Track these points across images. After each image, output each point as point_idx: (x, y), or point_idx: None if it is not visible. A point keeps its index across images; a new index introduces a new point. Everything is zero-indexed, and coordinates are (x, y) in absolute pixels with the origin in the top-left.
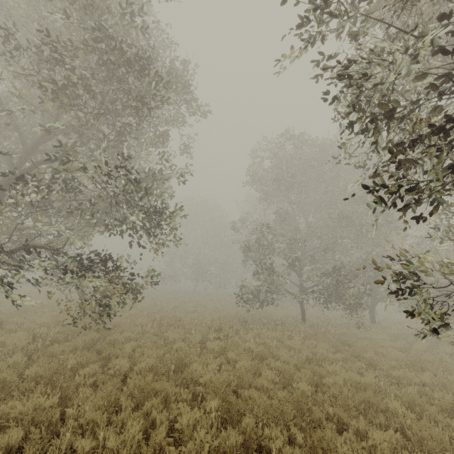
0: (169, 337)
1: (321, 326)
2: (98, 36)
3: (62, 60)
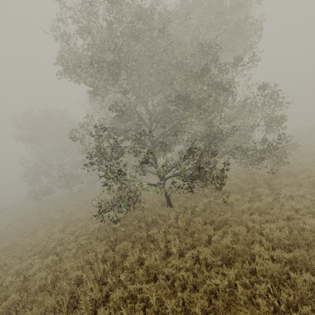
0: None
1: (186, 206)
2: None
3: None
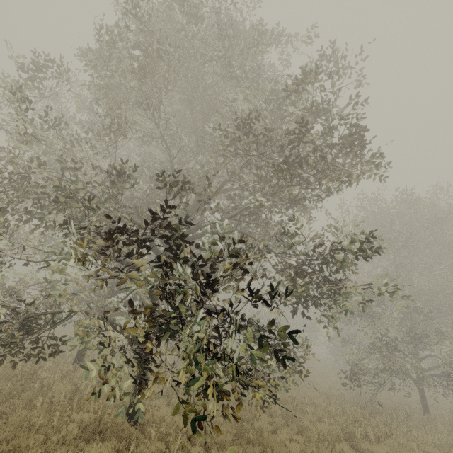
0: (314, 428)
1: None
2: (338, 124)
3: (297, 144)
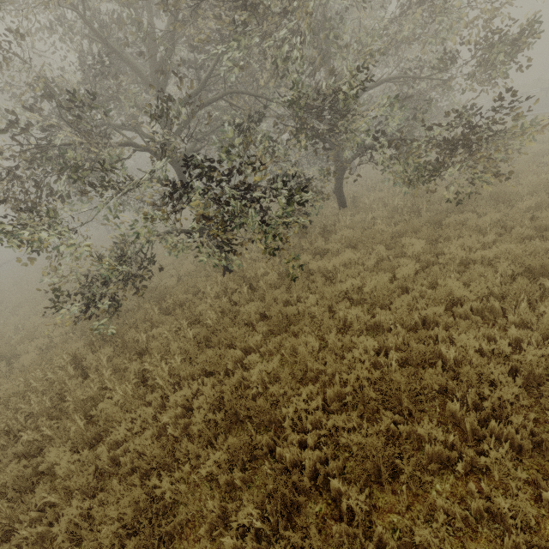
0: None
1: (247, 274)
2: None
3: None
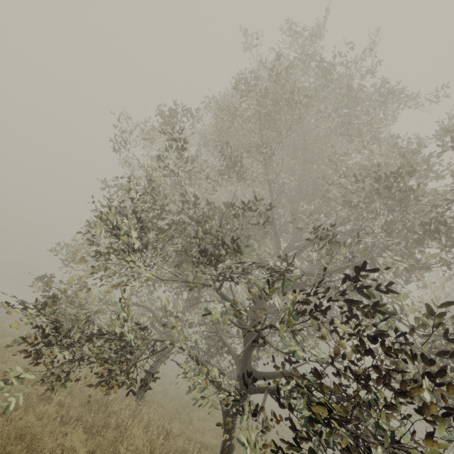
0: None
1: None
2: None
3: None
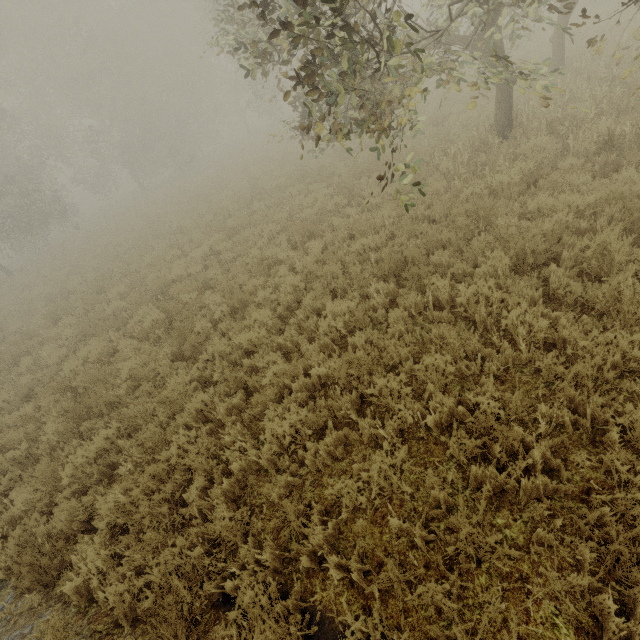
0: None
1: None
2: None
3: None
